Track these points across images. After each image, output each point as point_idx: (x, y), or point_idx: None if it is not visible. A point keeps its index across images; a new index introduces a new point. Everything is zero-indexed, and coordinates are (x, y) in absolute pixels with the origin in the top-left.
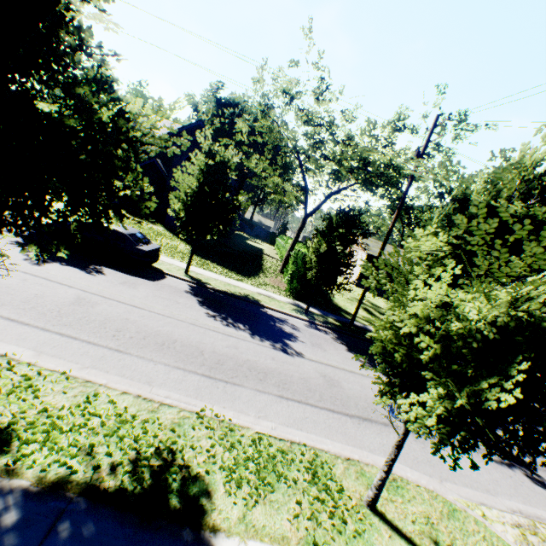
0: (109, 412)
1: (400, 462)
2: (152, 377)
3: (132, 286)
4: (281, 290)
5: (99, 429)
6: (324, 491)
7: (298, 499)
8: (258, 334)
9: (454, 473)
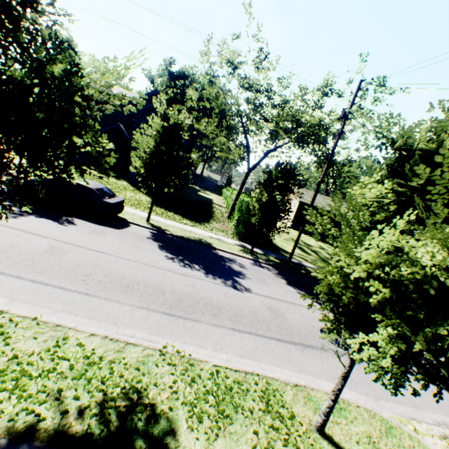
0: (78, 355)
1: None
2: (118, 317)
3: (100, 234)
4: (229, 233)
5: (67, 372)
6: (277, 419)
7: (255, 429)
8: (211, 273)
9: (386, 391)
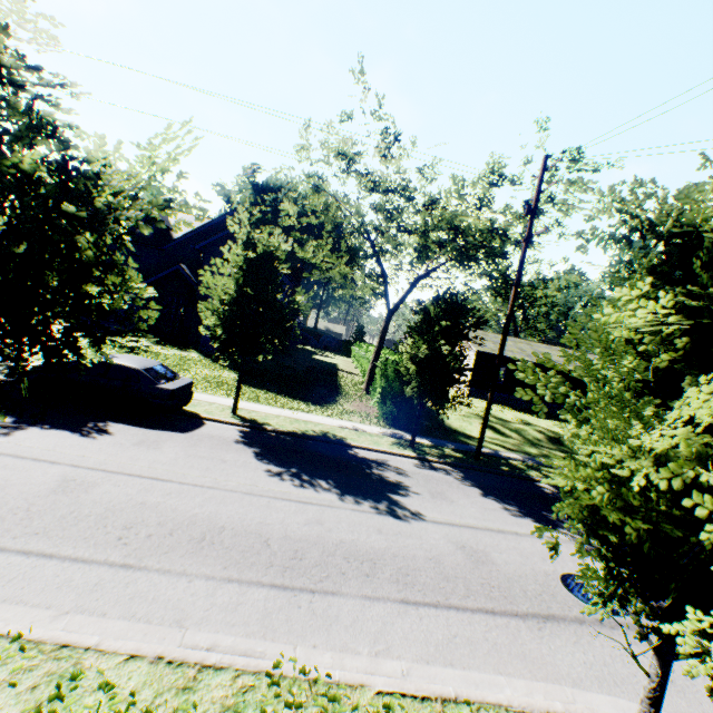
0: (99, 712)
1: (630, 698)
2: (184, 609)
3: (153, 445)
4: (371, 417)
5: None
6: None
7: None
8: (349, 493)
9: None
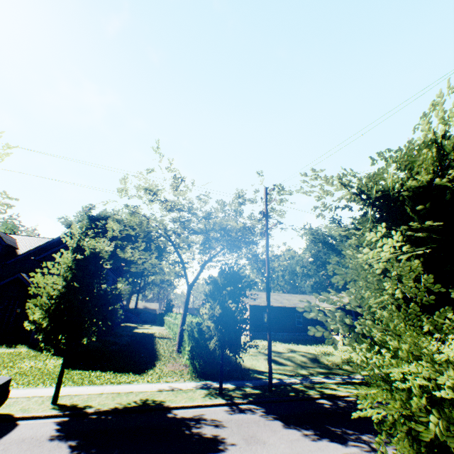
0: None
1: None
2: None
3: None
4: (185, 373)
5: None
6: None
7: None
8: None
9: None
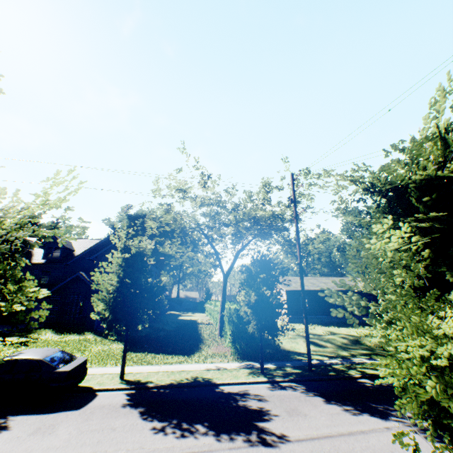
0: None
1: None
2: None
3: (48, 430)
4: (228, 355)
5: None
6: None
7: None
8: (224, 431)
9: None
